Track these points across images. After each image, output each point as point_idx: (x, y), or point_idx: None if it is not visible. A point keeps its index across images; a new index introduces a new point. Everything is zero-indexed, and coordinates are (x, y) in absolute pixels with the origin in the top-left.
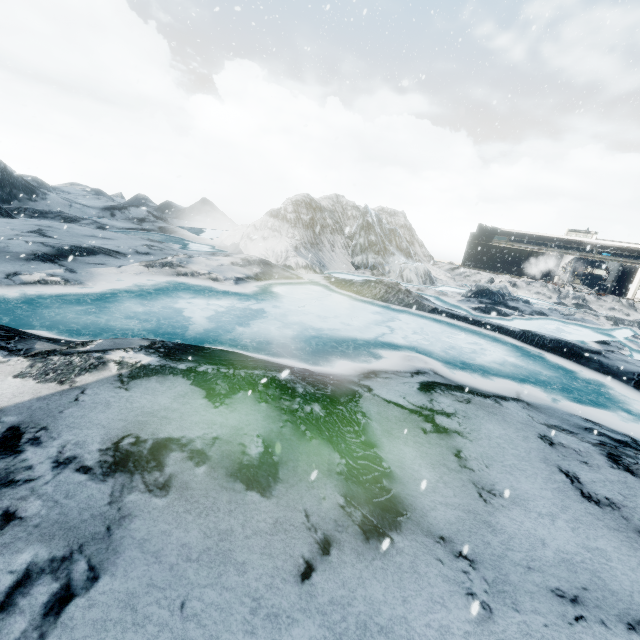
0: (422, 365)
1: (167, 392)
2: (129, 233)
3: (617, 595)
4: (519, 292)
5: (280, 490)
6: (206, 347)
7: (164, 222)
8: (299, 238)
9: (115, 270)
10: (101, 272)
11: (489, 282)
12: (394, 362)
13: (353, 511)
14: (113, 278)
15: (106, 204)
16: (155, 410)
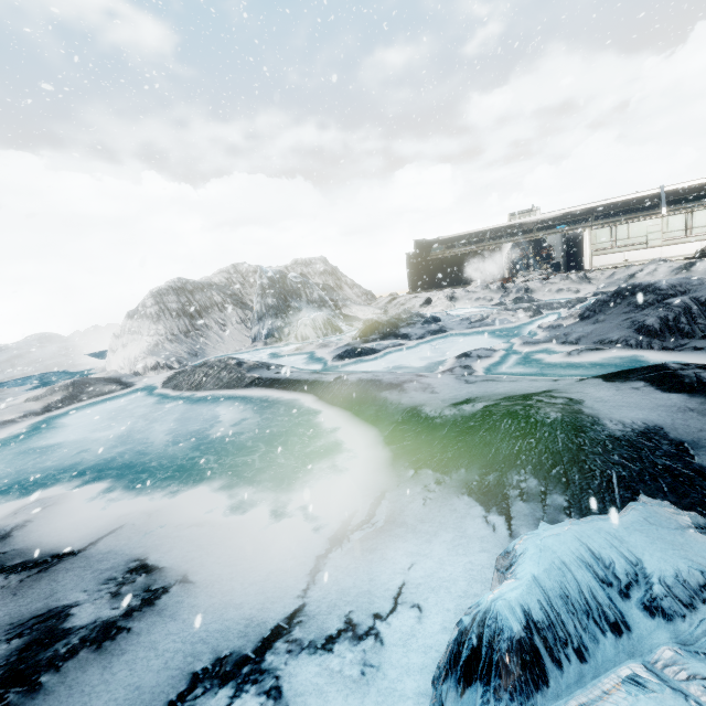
0: (27, 517)
1: None
2: None
3: None
4: (458, 305)
5: None
6: None
7: (63, 356)
8: (164, 332)
9: None
10: None
11: (425, 304)
12: None
13: None
14: None
15: (12, 354)
16: None
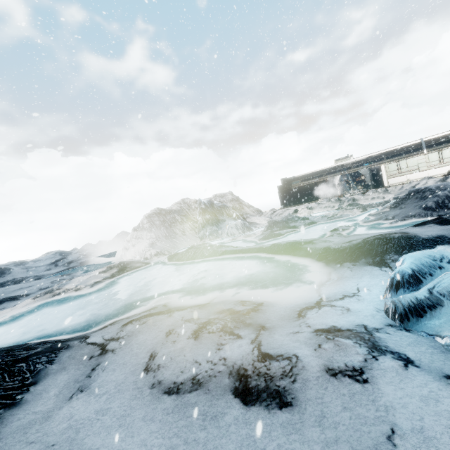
0: (164, 302)
1: None
2: (58, 275)
3: (74, 442)
4: (314, 211)
5: None
6: None
7: (86, 257)
8: (155, 237)
9: (9, 310)
10: None
11: (294, 212)
12: (145, 307)
13: None
14: (2, 316)
15: (53, 260)
16: None
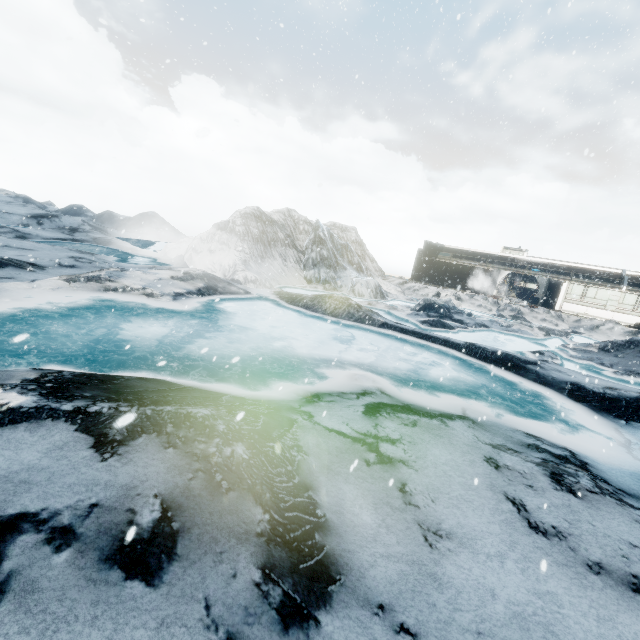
0: (369, 384)
1: (38, 444)
2: (57, 244)
3: None
4: (463, 305)
5: (175, 572)
6: (119, 376)
7: (101, 232)
8: (248, 251)
9: (26, 285)
10: (6, 287)
11: (436, 296)
12: (340, 382)
13: (271, 589)
14: (21, 294)
15: (32, 212)
16: (12, 472)
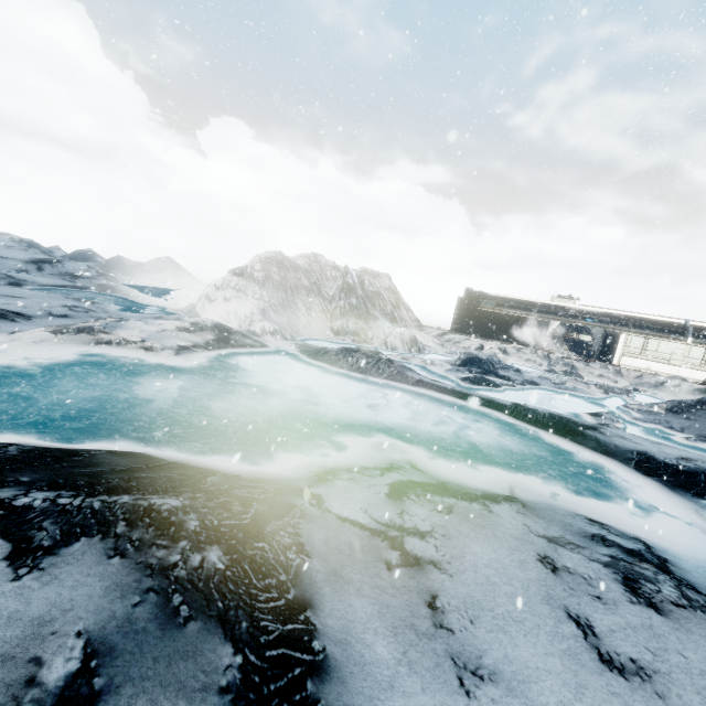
0: (398, 456)
1: None
2: (55, 291)
3: None
4: (510, 359)
5: None
6: (84, 450)
7: (107, 279)
8: (268, 300)
9: (3, 337)
10: None
11: (479, 349)
12: (363, 454)
13: None
14: None
15: (33, 256)
16: None
